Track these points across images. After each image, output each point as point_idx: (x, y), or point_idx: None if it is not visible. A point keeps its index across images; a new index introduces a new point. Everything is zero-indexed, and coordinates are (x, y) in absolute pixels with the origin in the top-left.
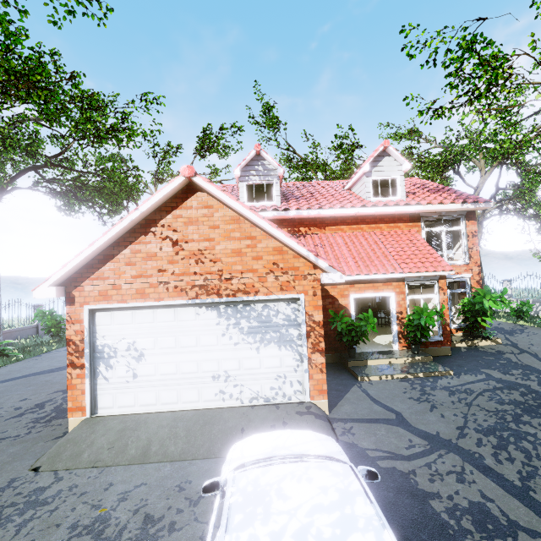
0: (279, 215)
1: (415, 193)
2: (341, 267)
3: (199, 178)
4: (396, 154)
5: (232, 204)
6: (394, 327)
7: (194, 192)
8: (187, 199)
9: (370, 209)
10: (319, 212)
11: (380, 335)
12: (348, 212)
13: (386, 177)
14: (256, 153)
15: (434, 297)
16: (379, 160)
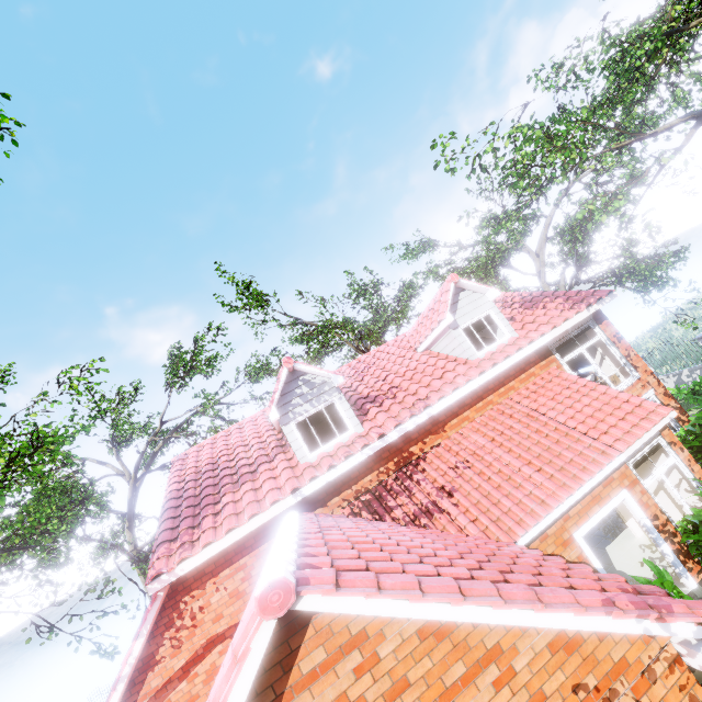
0: (374, 450)
1: (514, 319)
2: (530, 494)
3: (310, 597)
4: (473, 285)
5: (423, 615)
6: (665, 549)
7: (303, 622)
8: (293, 655)
9: (491, 372)
10: (428, 414)
11: (607, 545)
12: (467, 392)
13: (477, 318)
14: (288, 370)
15: (660, 457)
16: (455, 301)
